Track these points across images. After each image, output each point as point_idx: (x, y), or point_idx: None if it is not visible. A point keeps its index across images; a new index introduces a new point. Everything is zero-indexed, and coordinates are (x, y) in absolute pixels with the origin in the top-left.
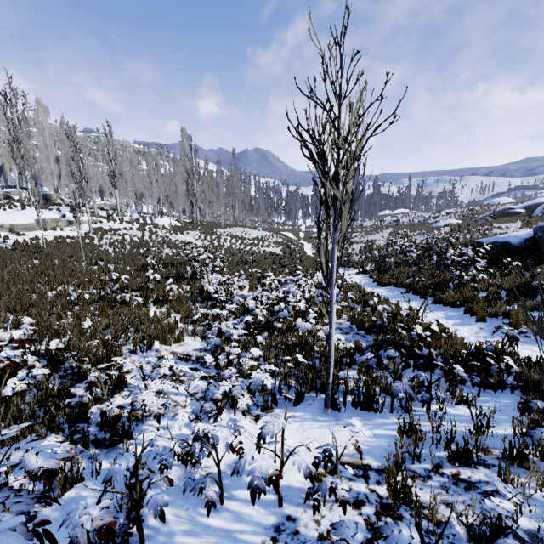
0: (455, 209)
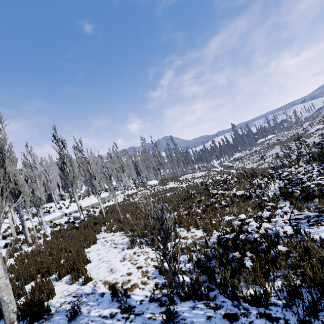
0: (308, 122)
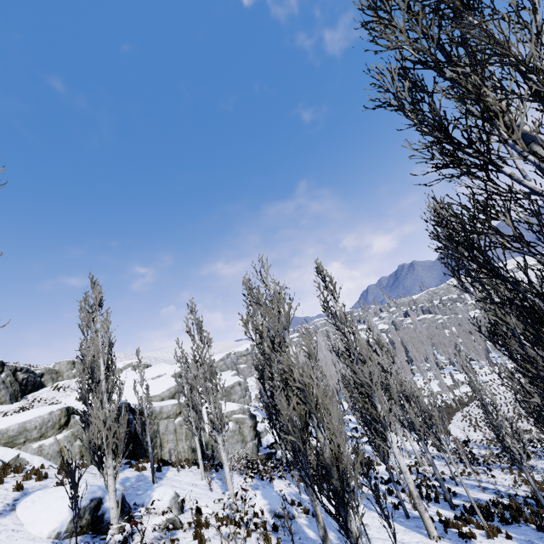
0: None
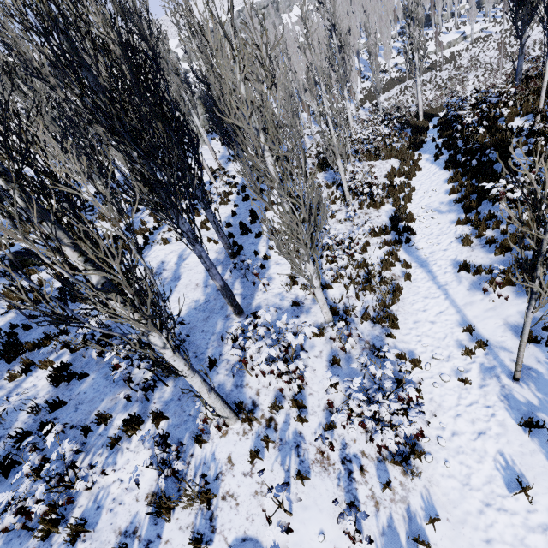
0: None
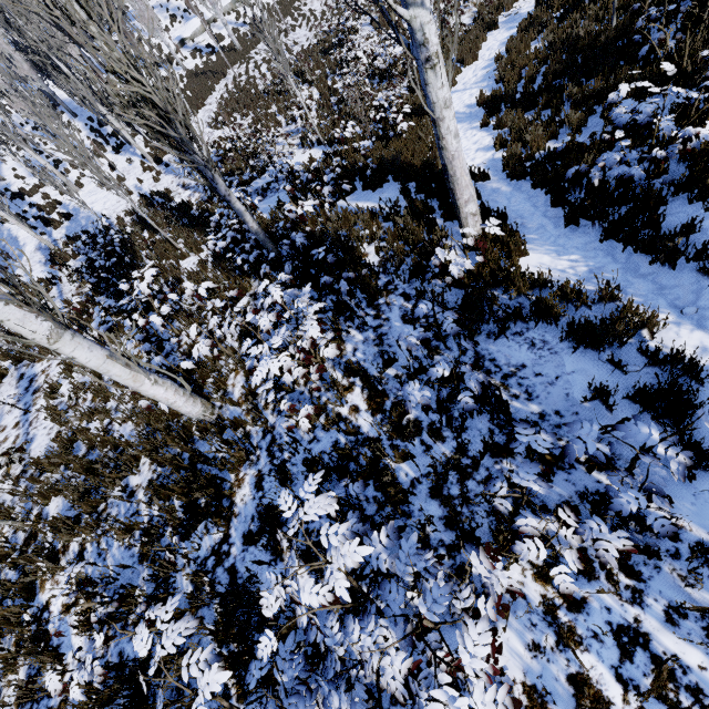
0: None
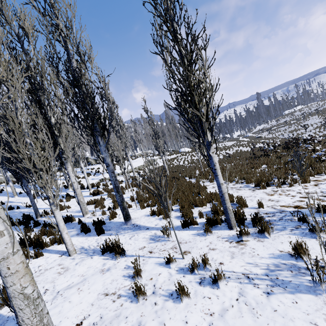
0: None
